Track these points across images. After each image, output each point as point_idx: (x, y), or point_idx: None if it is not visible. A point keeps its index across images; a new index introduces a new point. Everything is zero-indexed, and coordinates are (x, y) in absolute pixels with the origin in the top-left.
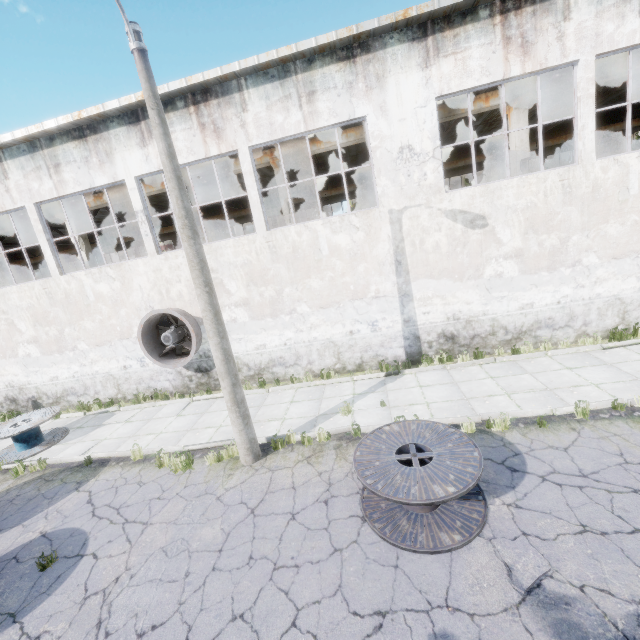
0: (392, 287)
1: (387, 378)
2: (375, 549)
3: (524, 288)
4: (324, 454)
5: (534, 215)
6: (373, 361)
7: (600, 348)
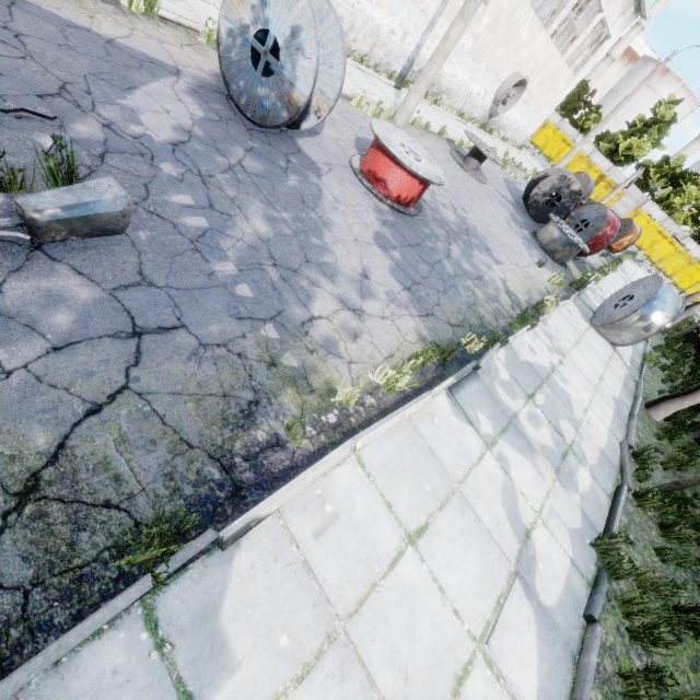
0: (434, 11)
1: (396, 89)
2: (474, 181)
3: (462, 64)
4: (425, 136)
5: (498, 17)
6: (384, 67)
7: (457, 119)
